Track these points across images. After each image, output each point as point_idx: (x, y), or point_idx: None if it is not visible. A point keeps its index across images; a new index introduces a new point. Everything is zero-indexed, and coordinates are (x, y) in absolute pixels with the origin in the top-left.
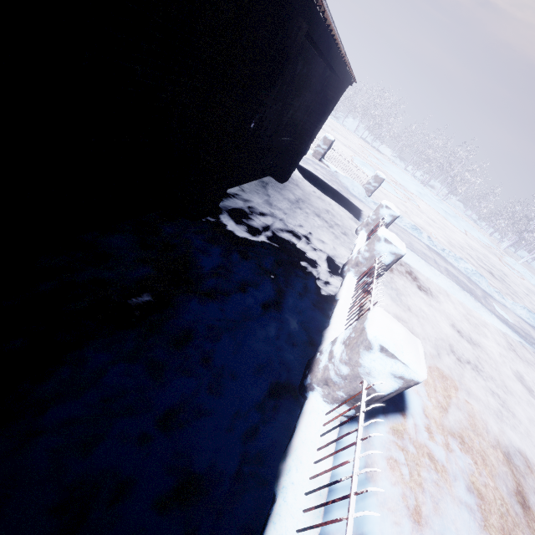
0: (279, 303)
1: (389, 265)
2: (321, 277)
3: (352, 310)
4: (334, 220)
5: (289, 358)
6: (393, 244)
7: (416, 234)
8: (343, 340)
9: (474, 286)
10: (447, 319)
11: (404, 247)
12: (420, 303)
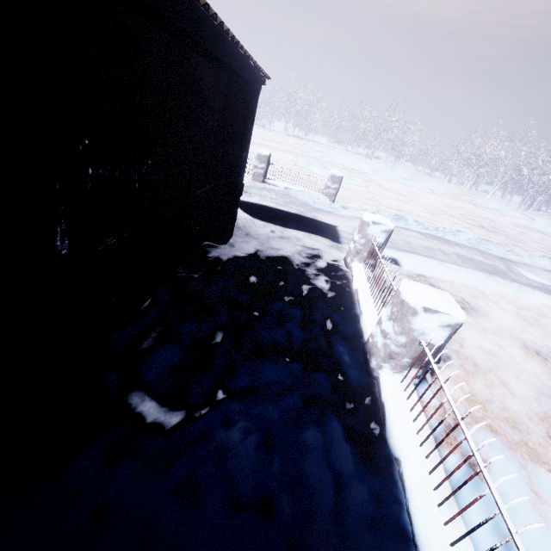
0: None
1: (443, 343)
2: (346, 412)
3: (436, 481)
4: (313, 262)
5: None
6: (441, 312)
7: (402, 224)
8: None
9: (491, 259)
10: (512, 339)
11: (457, 308)
12: (474, 337)
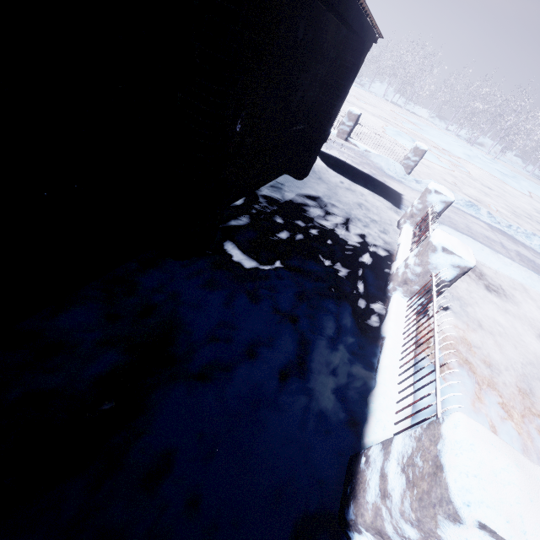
0: (303, 362)
1: (451, 281)
2: (358, 305)
3: (405, 353)
4: (369, 215)
5: (321, 461)
6: (455, 254)
7: (473, 212)
8: (402, 461)
9: None
10: (531, 328)
11: (471, 256)
12: (492, 312)
